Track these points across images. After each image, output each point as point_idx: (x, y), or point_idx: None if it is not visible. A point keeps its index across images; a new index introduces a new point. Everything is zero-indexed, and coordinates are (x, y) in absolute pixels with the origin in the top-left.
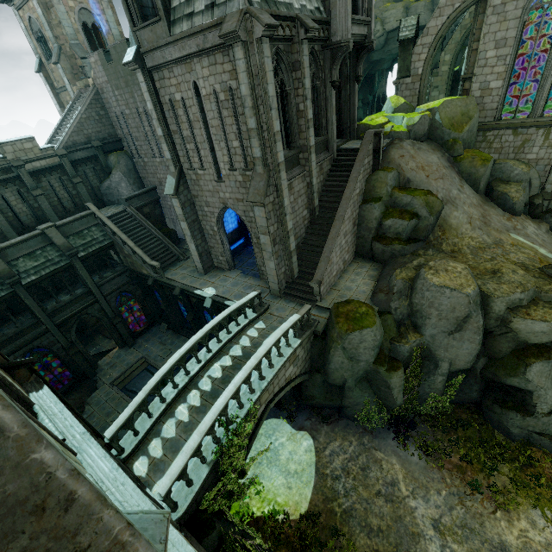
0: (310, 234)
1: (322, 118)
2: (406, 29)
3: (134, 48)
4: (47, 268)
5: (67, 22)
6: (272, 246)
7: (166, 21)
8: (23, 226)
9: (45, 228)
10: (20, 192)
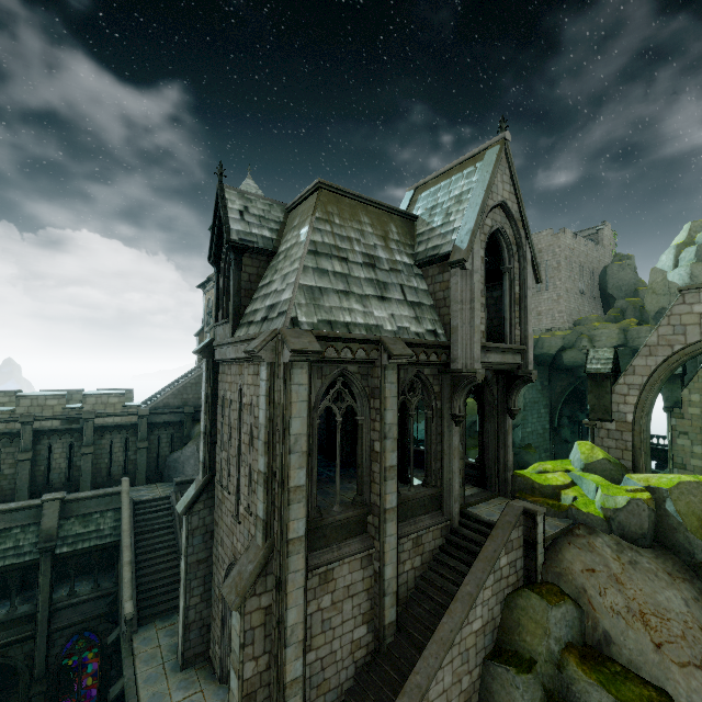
0: (361, 687)
1: (432, 460)
2: (597, 361)
3: (208, 340)
4: (4, 559)
5: None
6: None
7: (233, 324)
8: (48, 484)
9: (47, 500)
10: (72, 445)
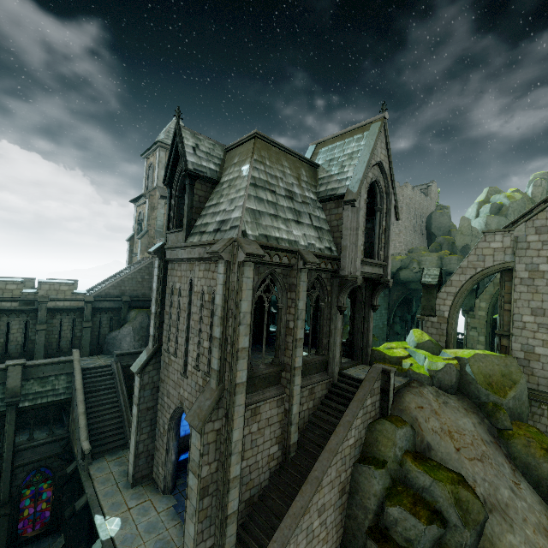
0: (274, 484)
1: (323, 337)
2: (429, 276)
3: (160, 244)
4: None
5: (161, 218)
6: (197, 498)
7: (186, 232)
8: (6, 354)
9: (11, 365)
10: (28, 323)
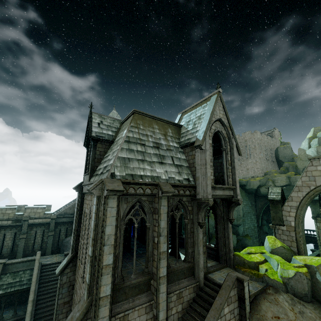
0: None
1: (188, 247)
2: (273, 194)
3: (80, 182)
4: None
5: None
6: None
7: (90, 175)
8: (0, 254)
9: None
10: (16, 233)
